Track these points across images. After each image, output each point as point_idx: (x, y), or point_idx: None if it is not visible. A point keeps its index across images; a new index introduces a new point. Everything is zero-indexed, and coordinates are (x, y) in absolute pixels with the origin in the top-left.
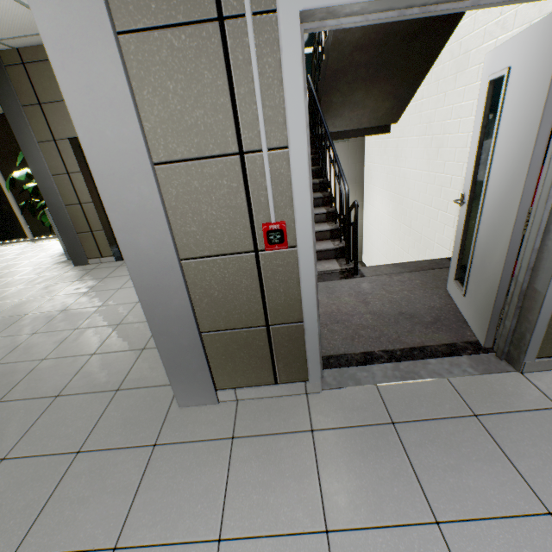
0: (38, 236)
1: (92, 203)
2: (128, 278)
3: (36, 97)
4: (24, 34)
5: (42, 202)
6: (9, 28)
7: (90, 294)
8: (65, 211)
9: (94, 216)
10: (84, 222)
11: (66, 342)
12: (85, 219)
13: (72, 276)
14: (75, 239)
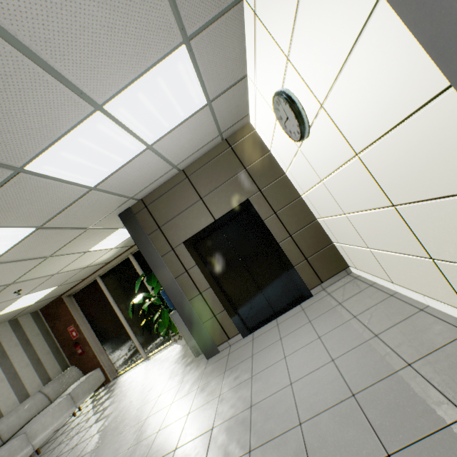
0: (150, 353)
1: (209, 288)
2: (278, 344)
3: (156, 224)
4: (149, 183)
5: (156, 315)
6: (143, 181)
7: (258, 376)
8: (189, 306)
9: (213, 299)
10: (206, 309)
11: (314, 449)
12: (207, 306)
13: (215, 369)
14: (202, 330)
